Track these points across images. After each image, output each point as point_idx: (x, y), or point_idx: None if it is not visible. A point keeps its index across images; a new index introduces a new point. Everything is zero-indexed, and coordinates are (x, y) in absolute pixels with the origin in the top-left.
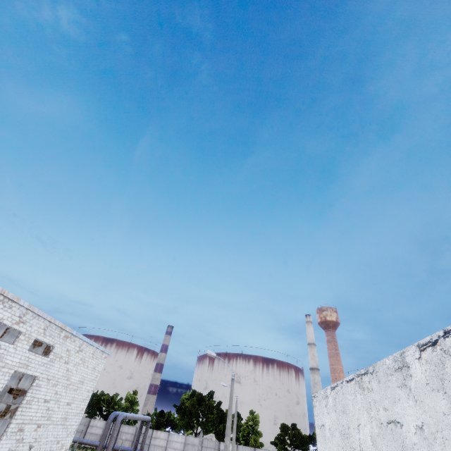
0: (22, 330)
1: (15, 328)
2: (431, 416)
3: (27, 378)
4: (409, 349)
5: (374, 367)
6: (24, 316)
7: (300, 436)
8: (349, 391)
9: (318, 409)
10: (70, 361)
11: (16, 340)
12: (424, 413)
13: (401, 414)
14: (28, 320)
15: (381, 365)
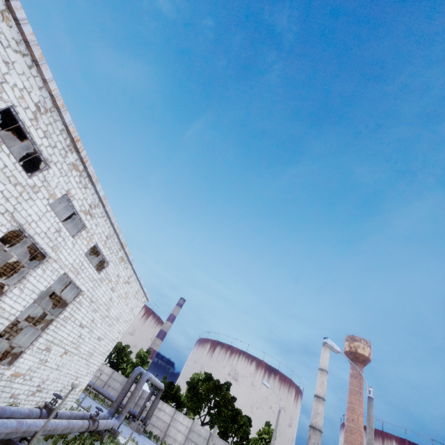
0: (87, 224)
1: (81, 217)
2: None
3: (70, 290)
4: None
5: None
6: (94, 208)
7: None
8: None
9: None
10: (115, 290)
11: (77, 234)
12: None
13: None
14: (96, 216)
15: None
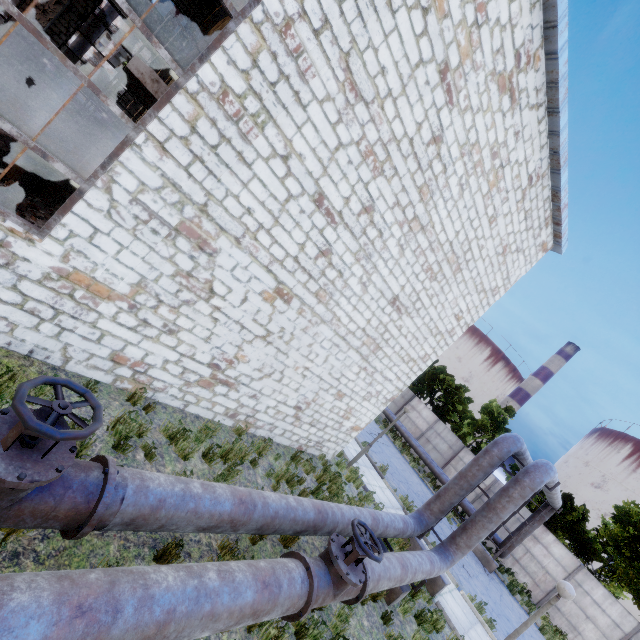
0: None
1: None
2: None
3: None
4: None
5: None
6: None
7: None
8: None
9: None
10: (457, 100)
11: None
12: None
13: None
14: None
15: None
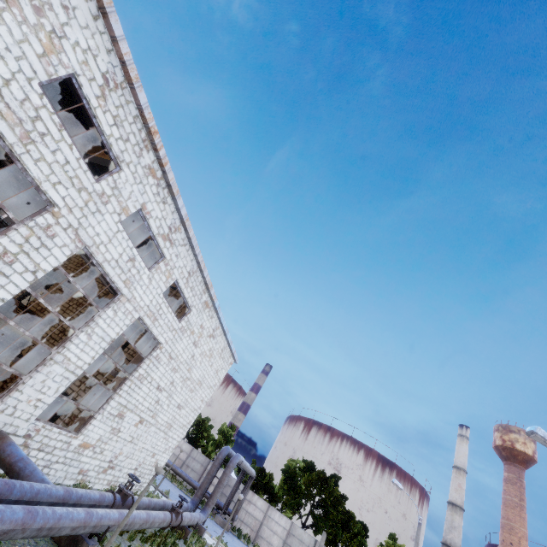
0: (165, 253)
1: (159, 243)
2: None
3: (145, 342)
4: None
5: None
6: (174, 232)
7: None
8: None
9: None
10: (198, 345)
11: (154, 266)
12: None
13: None
14: (176, 244)
15: None
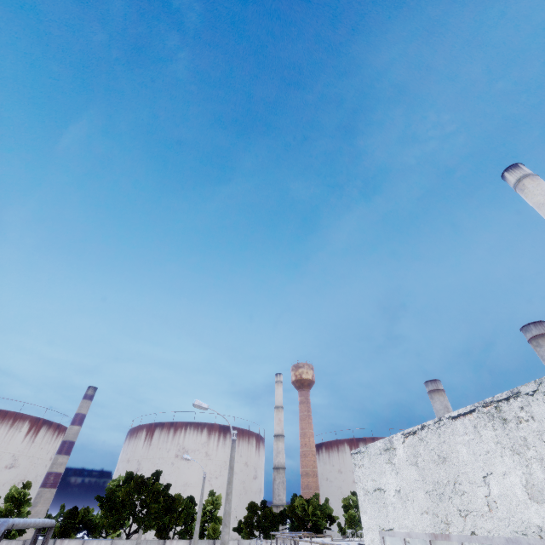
0: None
1: None
2: None
3: None
4: None
5: (540, 384)
6: None
7: (271, 515)
8: (458, 430)
9: (366, 468)
10: None
11: None
12: None
13: None
14: None
15: None
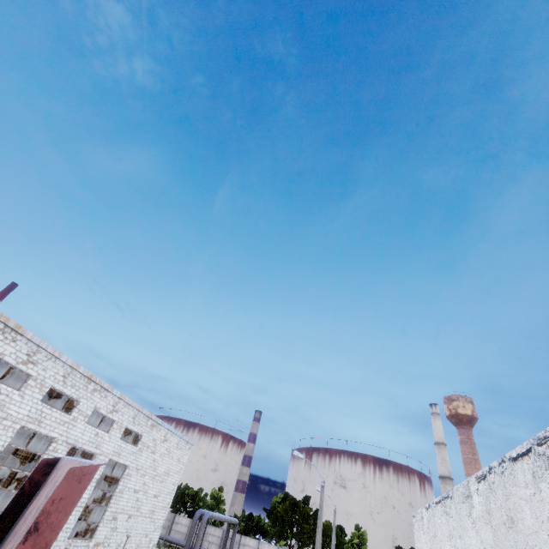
0: (115, 418)
1: (109, 416)
2: (485, 548)
3: (119, 466)
4: (472, 479)
5: (452, 492)
6: (116, 405)
7: None
8: (437, 514)
9: (417, 531)
10: (156, 451)
11: (110, 429)
12: (481, 544)
13: (469, 544)
14: (120, 409)
15: (456, 491)
